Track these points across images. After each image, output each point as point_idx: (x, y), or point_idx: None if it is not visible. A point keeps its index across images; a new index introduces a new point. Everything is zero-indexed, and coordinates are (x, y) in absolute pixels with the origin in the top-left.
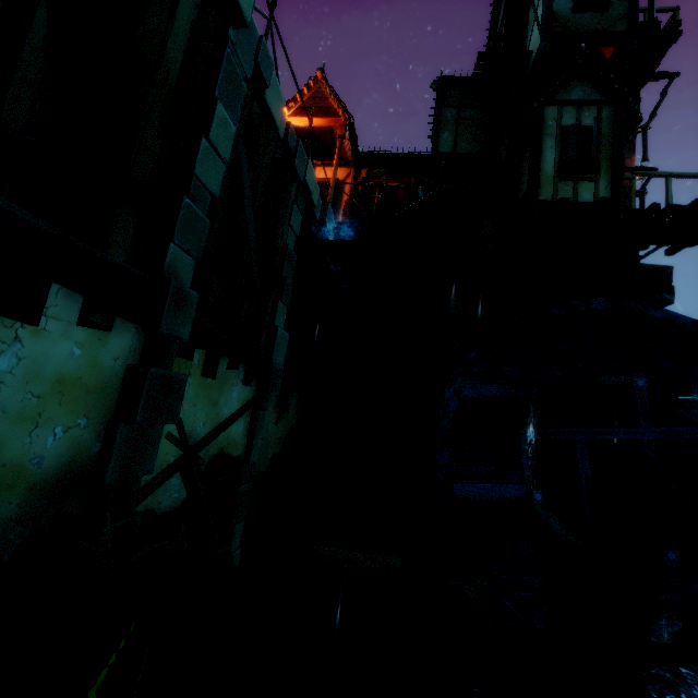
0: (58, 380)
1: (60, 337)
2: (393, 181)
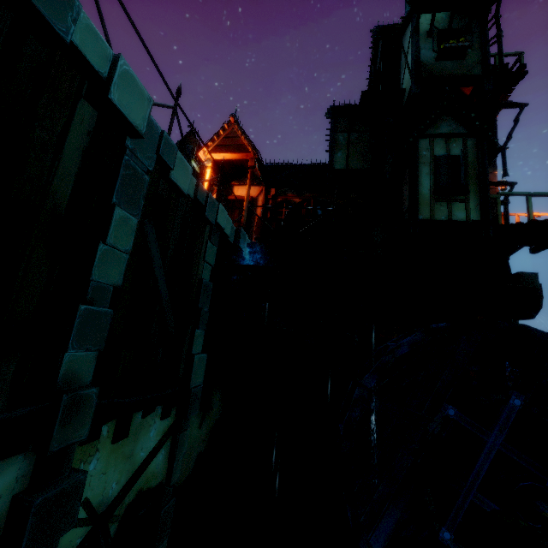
0: None
1: None
2: (297, 197)
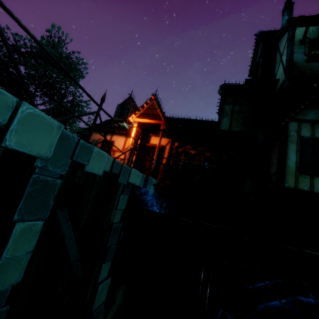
0: None
1: None
2: (192, 150)
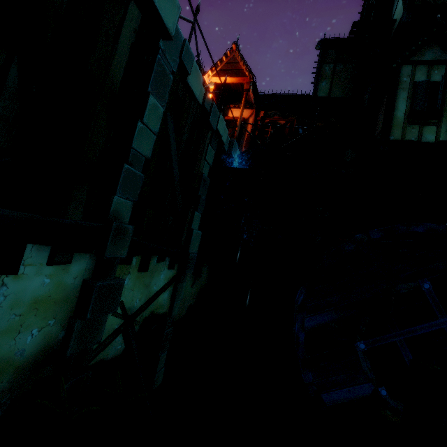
0: (34, 301)
1: (34, 275)
2: (282, 119)
